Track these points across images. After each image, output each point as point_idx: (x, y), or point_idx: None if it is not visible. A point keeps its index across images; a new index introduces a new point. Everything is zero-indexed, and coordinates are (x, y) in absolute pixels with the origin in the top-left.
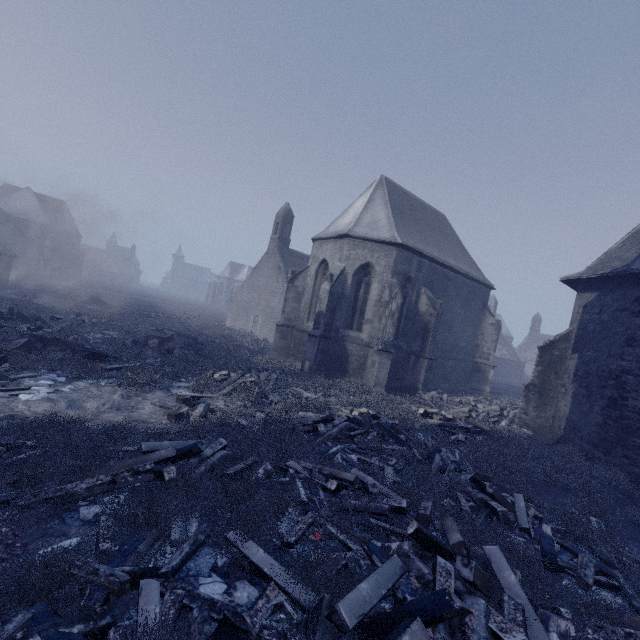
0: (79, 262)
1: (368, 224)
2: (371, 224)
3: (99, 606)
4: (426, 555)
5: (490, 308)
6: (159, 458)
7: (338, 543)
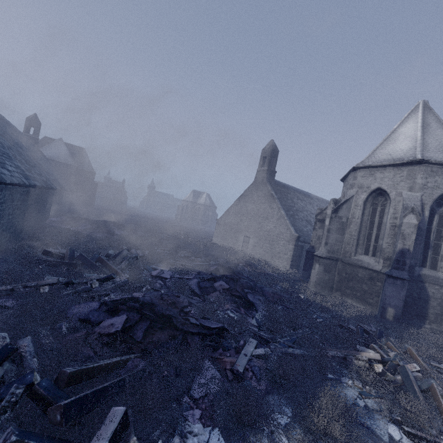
0: (93, 192)
1: (438, 148)
2: (441, 148)
3: None
4: None
5: None
6: None
7: None
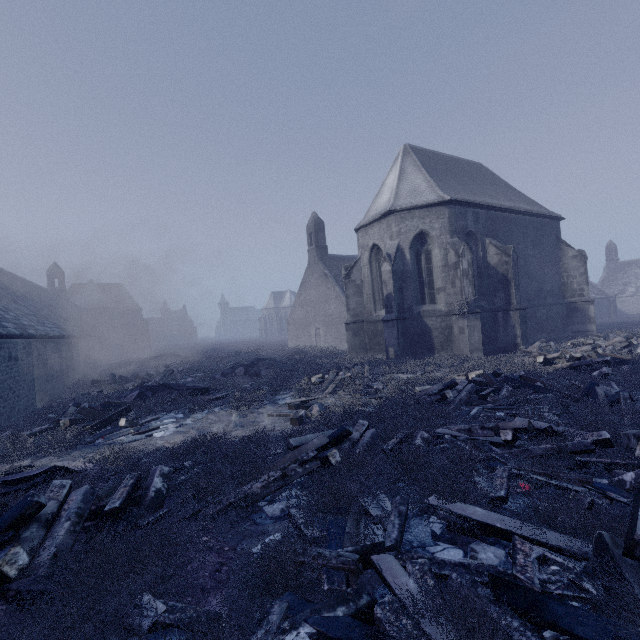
0: (146, 332)
1: (408, 194)
2: (411, 193)
3: (345, 588)
4: None
5: None
6: (314, 447)
7: (554, 490)
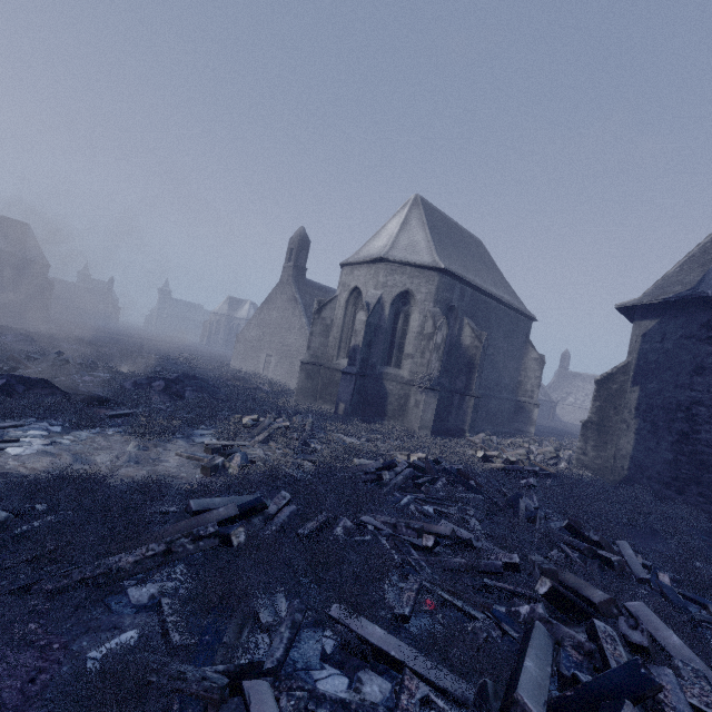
0: (47, 296)
1: (406, 247)
2: (409, 247)
3: None
4: (562, 619)
5: None
6: (218, 518)
7: (456, 612)
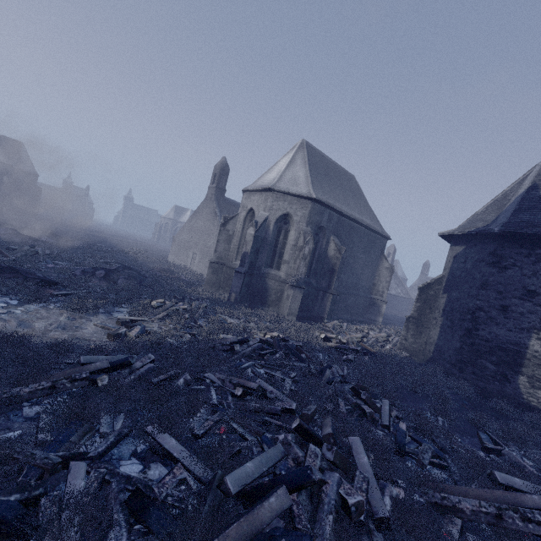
0: (36, 199)
1: (289, 180)
2: (292, 181)
3: (34, 481)
4: (305, 444)
5: (390, 254)
6: (94, 369)
7: (238, 435)
